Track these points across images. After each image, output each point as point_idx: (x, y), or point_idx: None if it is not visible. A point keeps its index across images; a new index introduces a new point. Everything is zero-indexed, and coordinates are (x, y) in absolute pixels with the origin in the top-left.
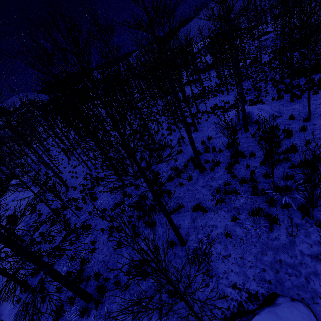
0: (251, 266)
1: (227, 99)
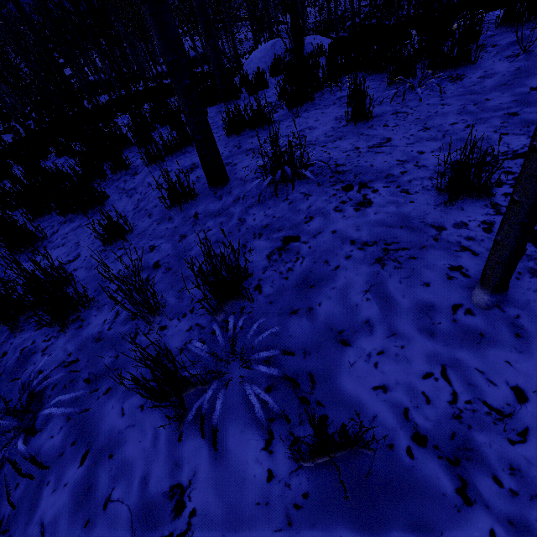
0: (467, 125)
1: None
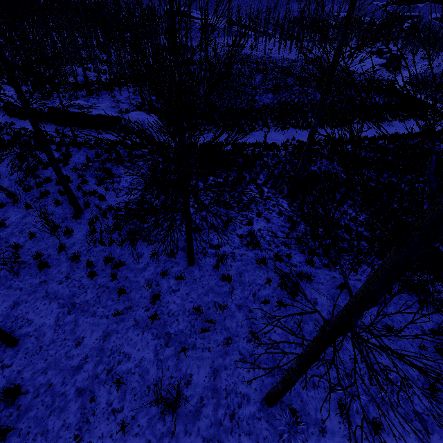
0: None
1: (103, 69)
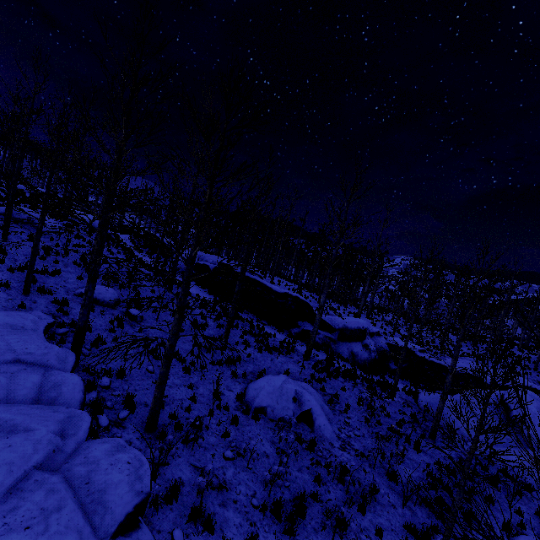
0: None
1: None
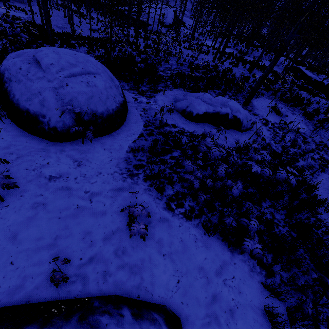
0: None
1: None
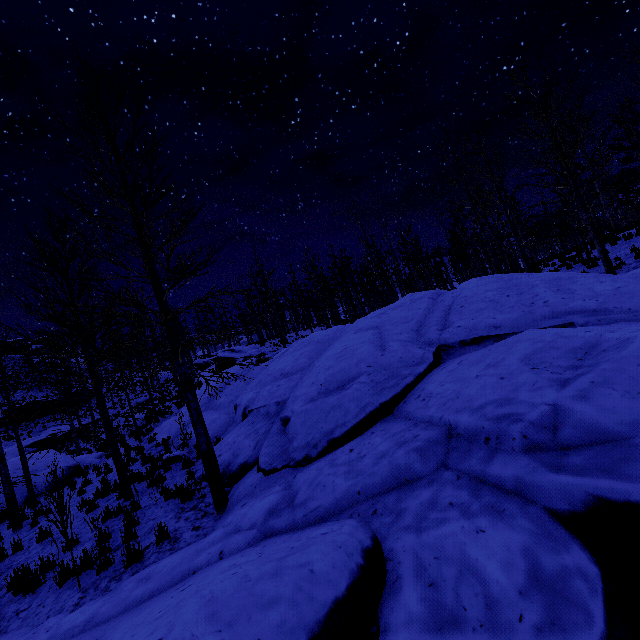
0: None
1: None
